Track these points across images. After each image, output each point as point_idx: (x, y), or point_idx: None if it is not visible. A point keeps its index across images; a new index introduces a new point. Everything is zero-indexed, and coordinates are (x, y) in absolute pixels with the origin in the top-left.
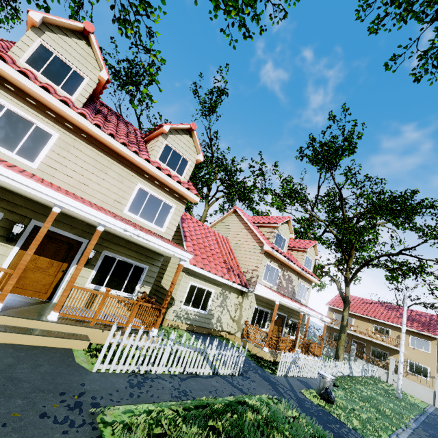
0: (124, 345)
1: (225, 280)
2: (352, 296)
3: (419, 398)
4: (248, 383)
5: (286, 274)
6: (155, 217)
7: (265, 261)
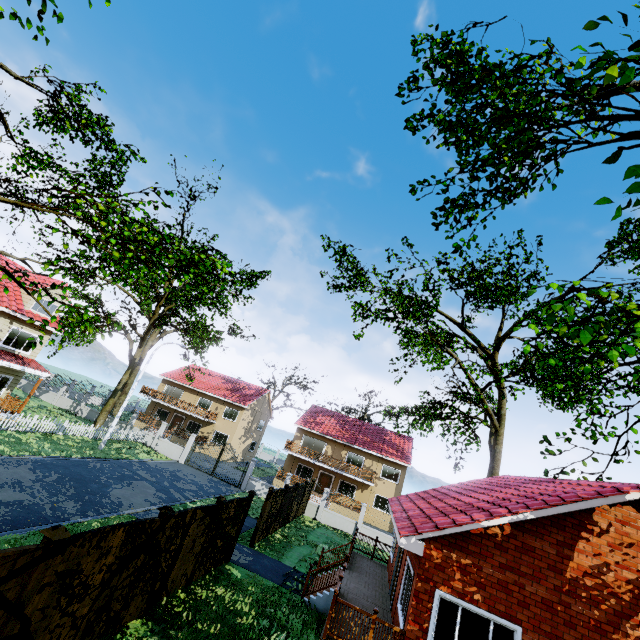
0: None
1: None
2: (202, 368)
3: (170, 457)
4: None
5: None
6: None
7: None
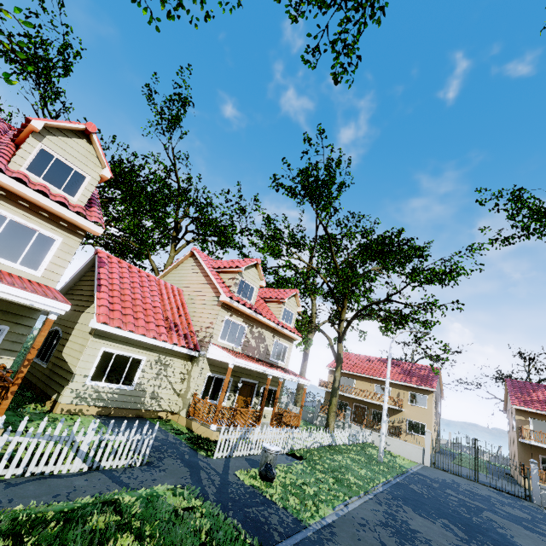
0: None
1: (161, 342)
2: (355, 355)
3: (409, 459)
4: (150, 474)
5: (256, 331)
6: (21, 254)
7: (222, 315)
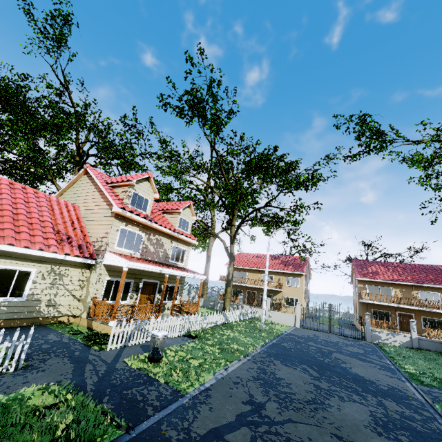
0: None
1: (50, 253)
2: (247, 254)
3: (286, 324)
4: (23, 377)
5: (153, 238)
6: None
7: (117, 225)
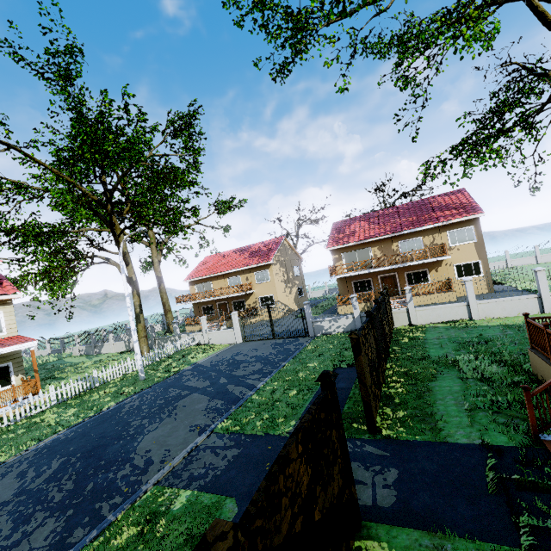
0: None
1: None
2: (215, 255)
3: (227, 343)
4: None
5: None
6: None
7: None
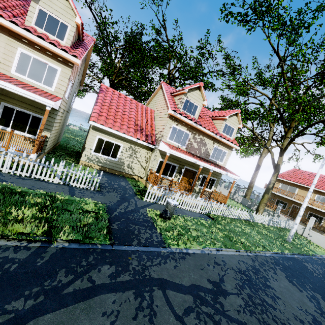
0: (4, 159)
1: (129, 136)
2: (304, 171)
3: None
4: (93, 194)
5: (198, 138)
6: (42, 78)
7: (170, 123)
